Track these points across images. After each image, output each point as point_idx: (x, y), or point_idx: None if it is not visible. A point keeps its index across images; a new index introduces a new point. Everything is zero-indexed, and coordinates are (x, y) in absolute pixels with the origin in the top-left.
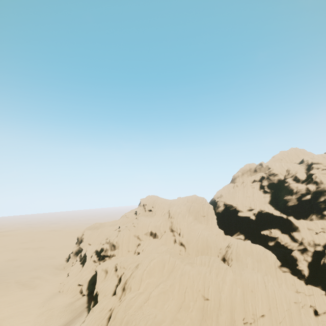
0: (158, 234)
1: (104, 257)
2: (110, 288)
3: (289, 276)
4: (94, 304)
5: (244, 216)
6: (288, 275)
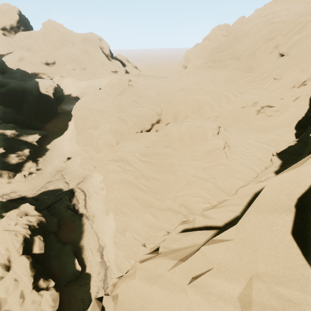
0: None
1: None
2: None
3: None
4: None
5: None
6: None
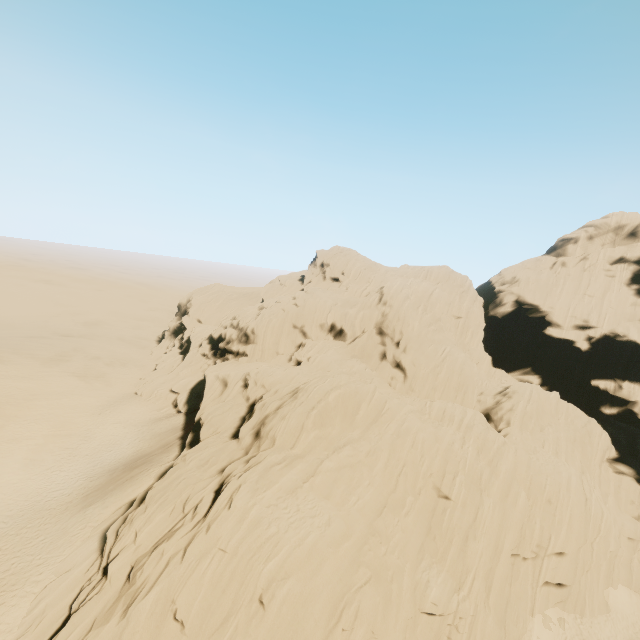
0: (348, 333)
1: (225, 353)
2: (229, 421)
3: (629, 485)
4: (193, 440)
5: (561, 337)
6: (626, 482)
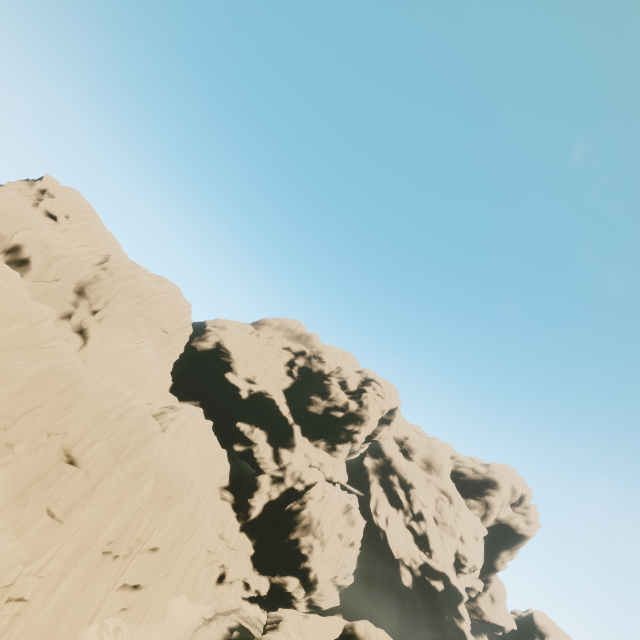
0: (33, 270)
1: None
2: None
3: (226, 509)
4: None
5: (234, 383)
6: (225, 507)
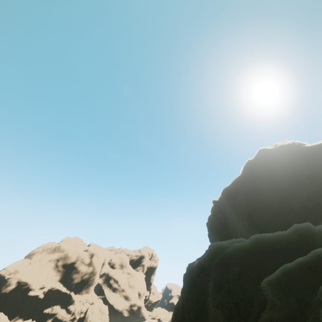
0: None
1: None
2: None
3: None
4: None
5: (35, 295)
6: None
